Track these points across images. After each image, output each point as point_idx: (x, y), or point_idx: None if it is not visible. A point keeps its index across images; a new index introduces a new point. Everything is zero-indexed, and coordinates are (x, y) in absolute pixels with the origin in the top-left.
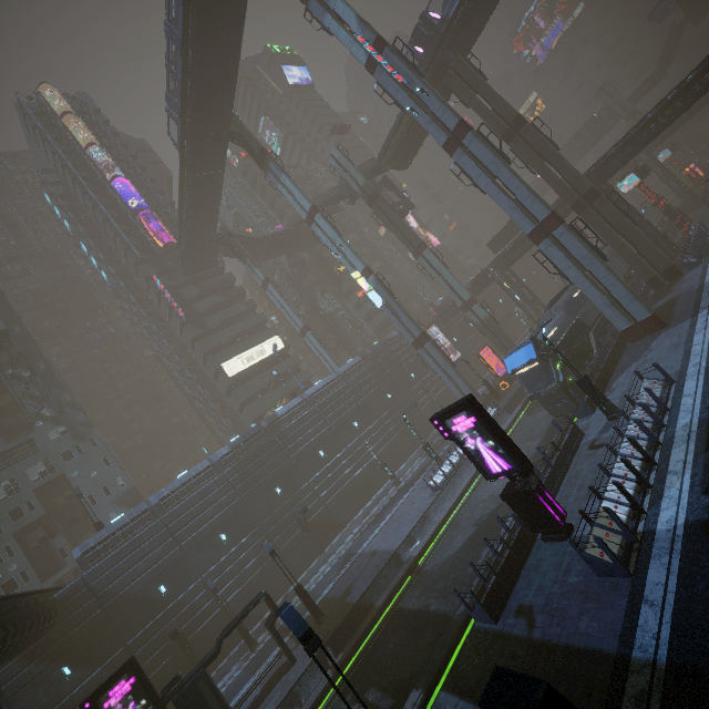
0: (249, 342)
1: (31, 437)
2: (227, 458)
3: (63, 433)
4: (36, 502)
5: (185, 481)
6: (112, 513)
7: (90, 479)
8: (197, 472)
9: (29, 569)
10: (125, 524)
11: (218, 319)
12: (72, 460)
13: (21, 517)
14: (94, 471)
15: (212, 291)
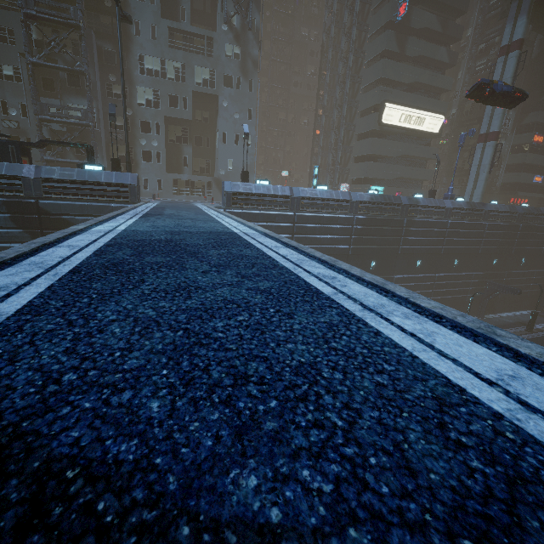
0: (419, 101)
1: (213, 35)
2: (362, 205)
3: (235, 56)
4: (190, 103)
5: (326, 197)
6: (230, 161)
7: (232, 118)
8: (338, 198)
9: (163, 155)
10: (270, 194)
11: (418, 49)
12: (229, 89)
13: (175, 107)
14: (238, 114)
15: (434, 8)
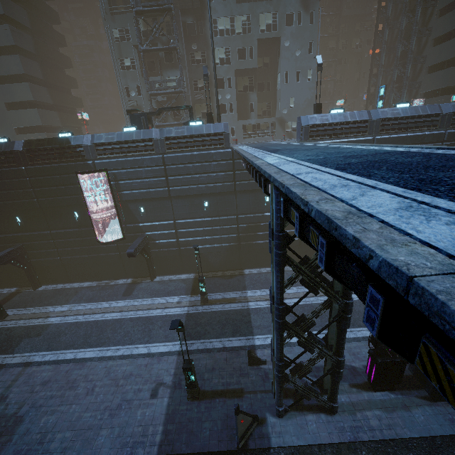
0: None
1: None
2: None
3: None
4: (255, 52)
5: (410, 115)
6: (292, 99)
7: (293, 56)
8: (425, 113)
9: (234, 105)
10: (346, 122)
11: None
12: (290, 27)
13: (243, 59)
14: (299, 51)
15: None
